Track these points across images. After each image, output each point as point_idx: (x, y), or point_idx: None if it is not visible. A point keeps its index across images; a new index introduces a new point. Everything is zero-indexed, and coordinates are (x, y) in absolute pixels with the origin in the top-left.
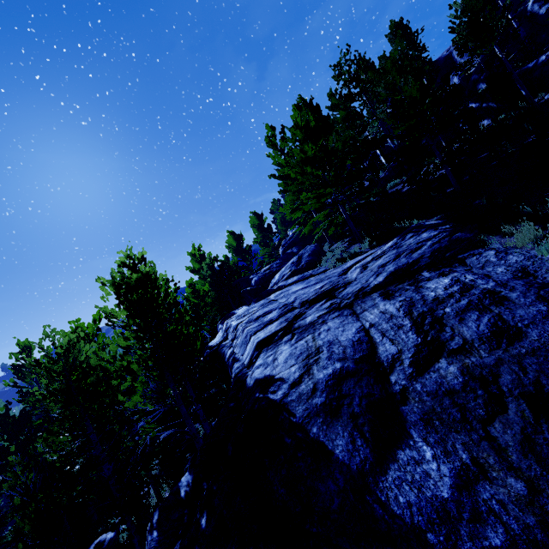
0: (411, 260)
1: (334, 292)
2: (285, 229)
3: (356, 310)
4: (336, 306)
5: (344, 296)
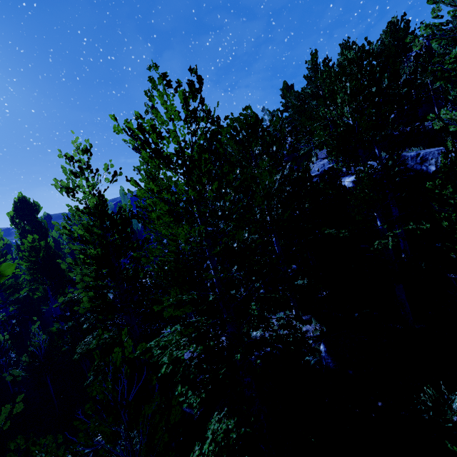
0: None
1: None
2: None
3: None
4: None
5: None
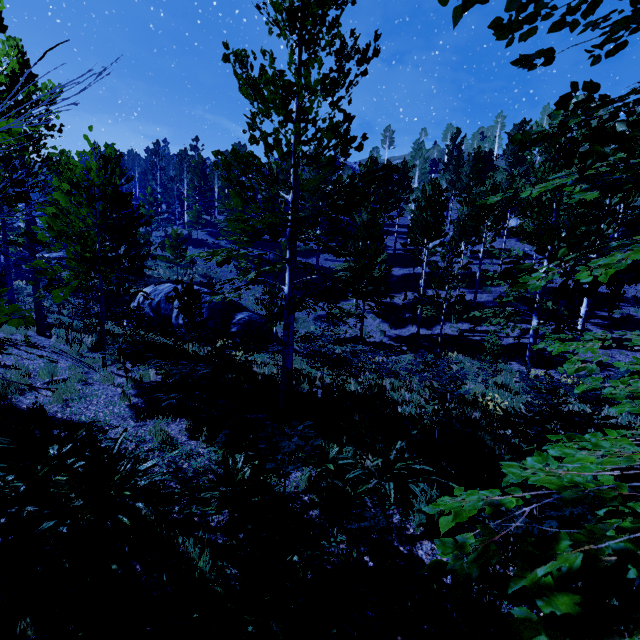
0: None
1: None
2: None
3: None
4: None
5: None
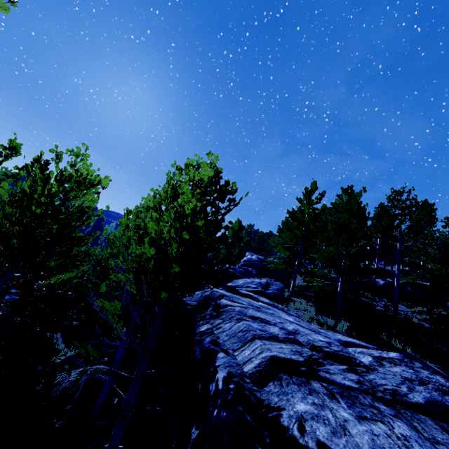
0: (447, 402)
1: (354, 365)
2: (244, 249)
3: (415, 425)
4: (370, 391)
5: (373, 382)
